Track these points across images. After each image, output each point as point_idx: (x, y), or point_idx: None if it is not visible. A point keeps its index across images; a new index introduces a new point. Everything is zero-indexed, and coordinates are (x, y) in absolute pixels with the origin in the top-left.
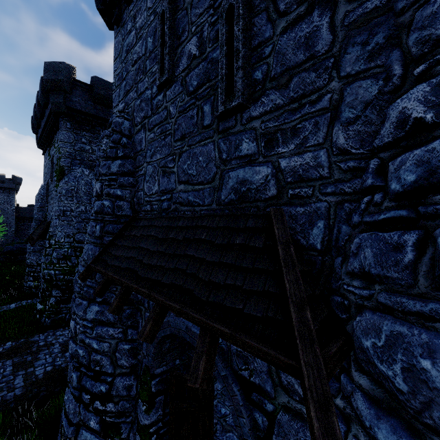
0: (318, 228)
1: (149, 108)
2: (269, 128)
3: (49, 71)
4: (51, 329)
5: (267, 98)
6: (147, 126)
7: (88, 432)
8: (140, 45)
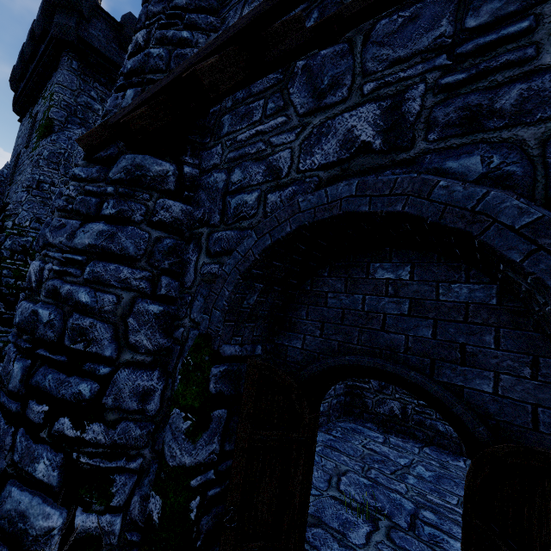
0: None
1: None
2: None
3: None
4: None
5: None
6: None
7: (25, 490)
8: None
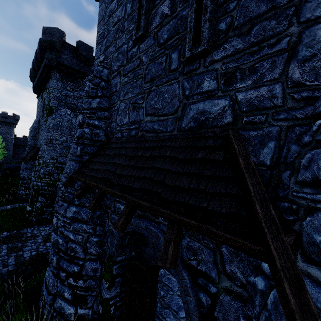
0: (269, 148)
1: (125, 59)
2: (229, 68)
3: (46, 34)
4: (36, 225)
5: (229, 44)
6: (122, 72)
7: (62, 300)
8: (120, 10)
